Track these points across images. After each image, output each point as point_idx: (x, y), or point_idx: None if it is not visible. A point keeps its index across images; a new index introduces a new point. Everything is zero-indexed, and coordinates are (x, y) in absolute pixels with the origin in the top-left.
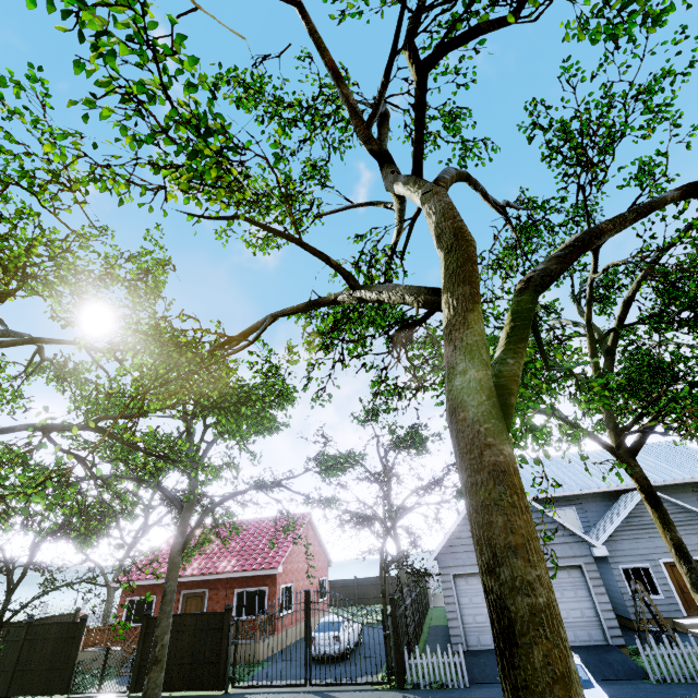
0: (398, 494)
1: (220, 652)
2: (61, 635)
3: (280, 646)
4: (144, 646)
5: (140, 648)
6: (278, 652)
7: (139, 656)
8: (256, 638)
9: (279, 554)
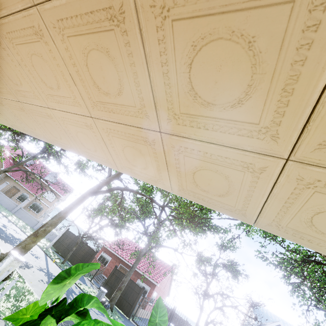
0: (225, 294)
1: (134, 302)
2: (89, 251)
3: (143, 315)
4: (110, 277)
5: (109, 277)
6: (142, 318)
7: (108, 279)
8: (140, 306)
9: (160, 278)
